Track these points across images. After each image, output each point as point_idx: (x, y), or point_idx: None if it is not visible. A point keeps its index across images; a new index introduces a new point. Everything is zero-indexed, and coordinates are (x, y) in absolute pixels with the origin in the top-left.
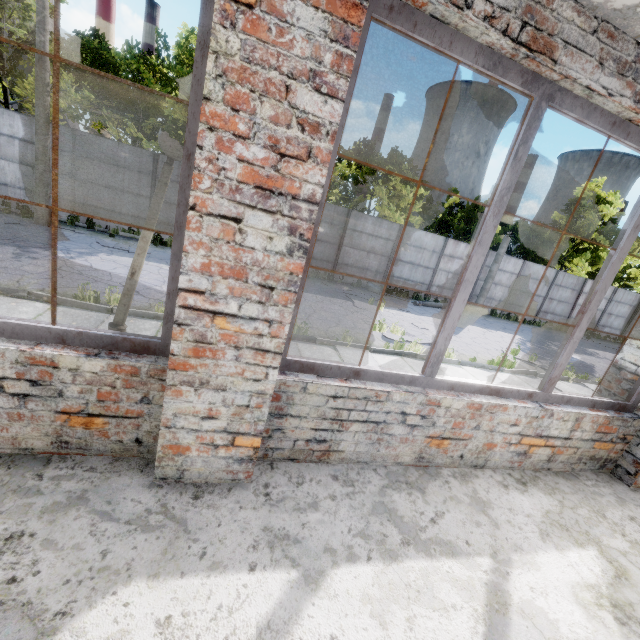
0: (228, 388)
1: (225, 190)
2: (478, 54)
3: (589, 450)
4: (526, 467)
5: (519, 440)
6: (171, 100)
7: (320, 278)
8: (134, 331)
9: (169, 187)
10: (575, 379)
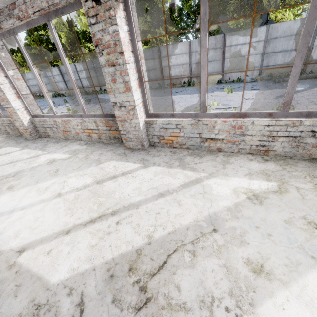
0: (18, 121)
1: None
2: (1, 36)
3: (110, 134)
4: (94, 141)
5: (84, 131)
6: (140, 22)
7: (213, 83)
8: None
9: None
10: None
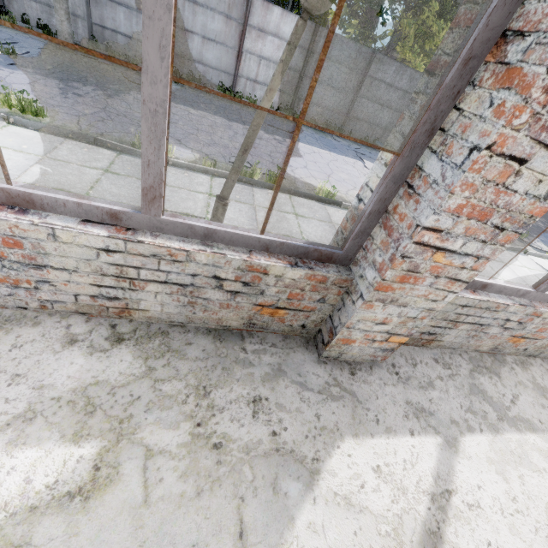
0: (409, 305)
1: (536, 127)
2: None
3: None
4: None
5: None
6: None
7: (329, 131)
8: (192, 185)
9: (186, 9)
10: None
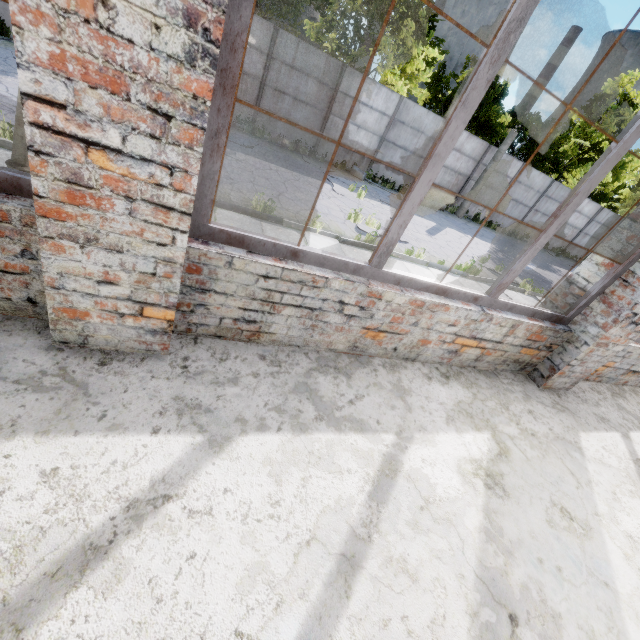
0: (125, 250)
1: None
2: None
3: (515, 354)
4: (454, 364)
5: (453, 340)
6: None
7: (300, 152)
8: None
9: None
10: (531, 292)
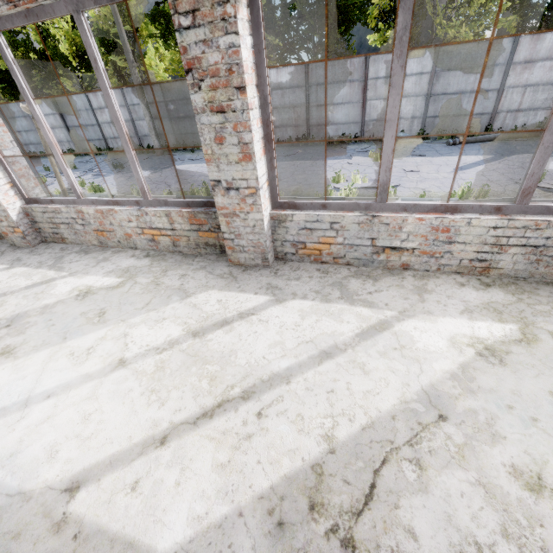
0: None
1: None
2: None
3: (199, 238)
4: (163, 250)
5: (142, 231)
6: None
7: (347, 142)
8: None
9: None
10: None
